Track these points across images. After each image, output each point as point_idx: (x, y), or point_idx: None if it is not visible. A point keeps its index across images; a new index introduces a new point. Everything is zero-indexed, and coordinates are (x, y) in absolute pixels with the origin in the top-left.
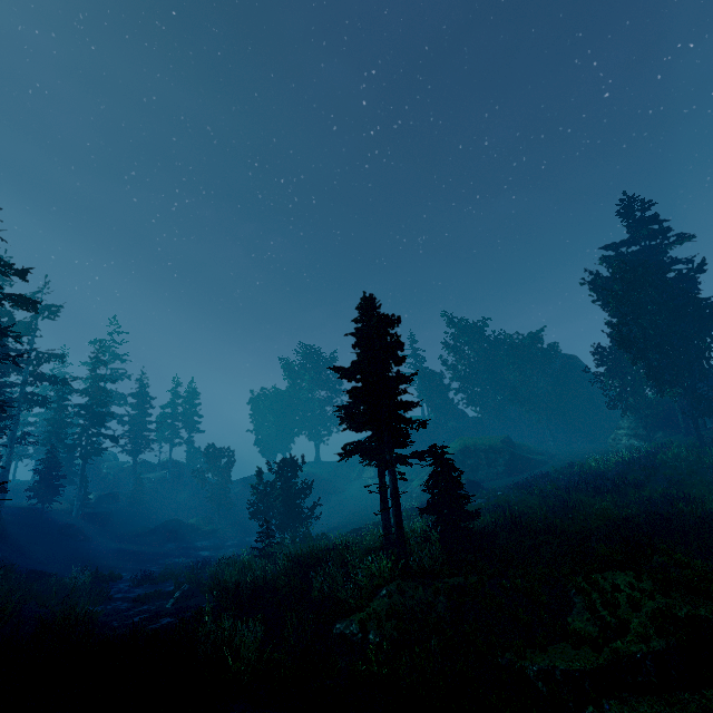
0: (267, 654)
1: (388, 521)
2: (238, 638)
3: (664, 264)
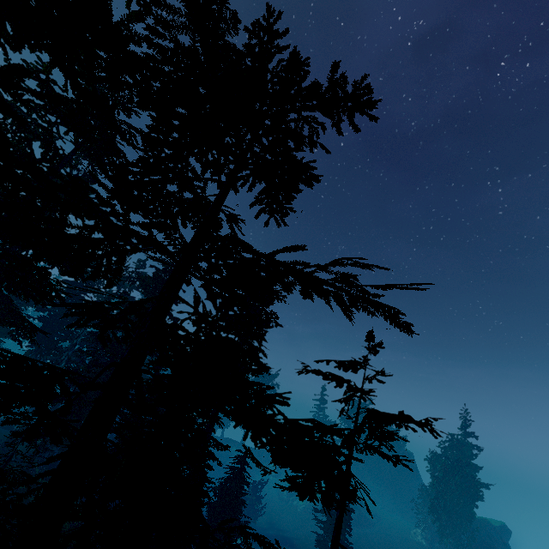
0: None
1: None
2: None
3: (469, 456)
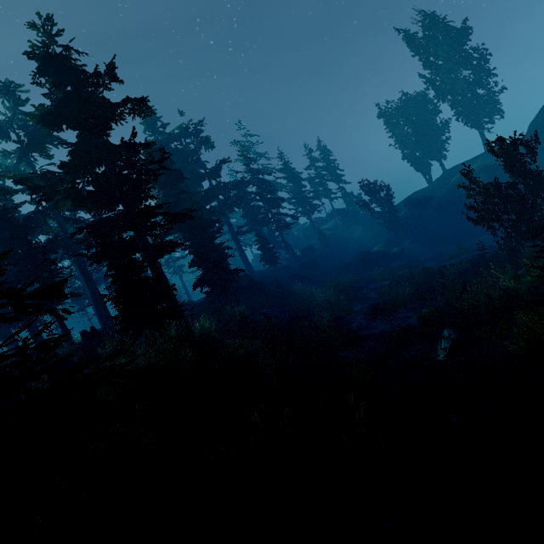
0: None
1: None
2: None
3: None
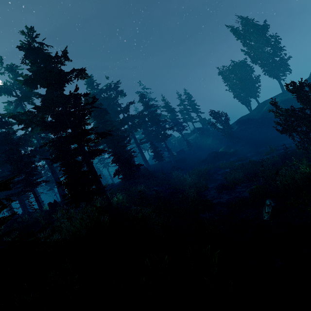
0: None
1: None
2: None
3: None
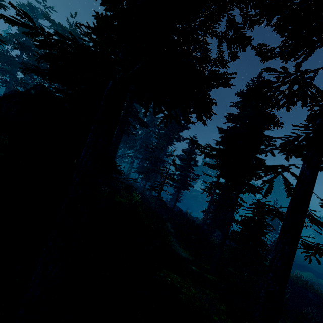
0: None
1: None
2: None
3: None
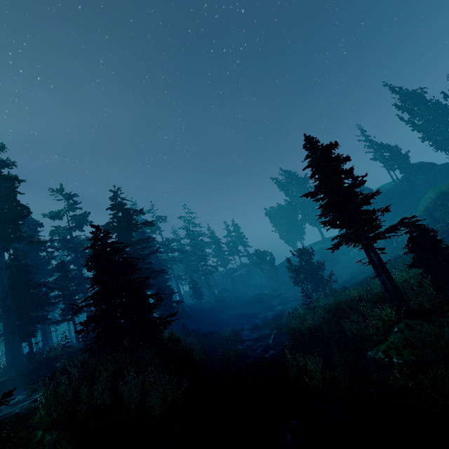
0: (329, 373)
1: (384, 280)
2: (308, 369)
3: None
